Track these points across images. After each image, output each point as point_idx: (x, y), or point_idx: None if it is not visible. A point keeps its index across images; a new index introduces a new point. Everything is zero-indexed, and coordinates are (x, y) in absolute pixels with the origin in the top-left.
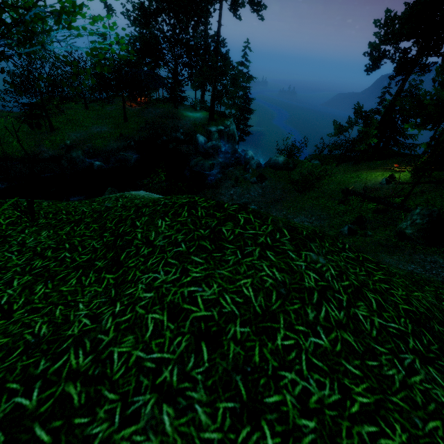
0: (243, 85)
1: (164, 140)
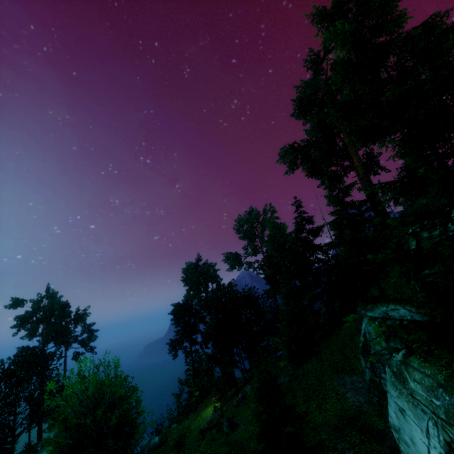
0: None
1: None
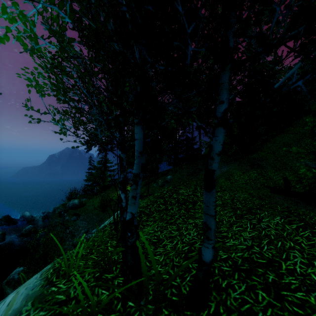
0: None
1: None
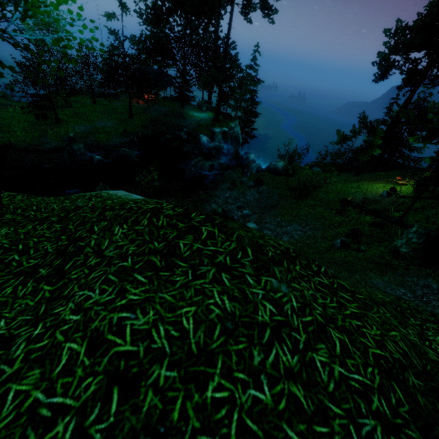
0: (250, 88)
1: (167, 138)
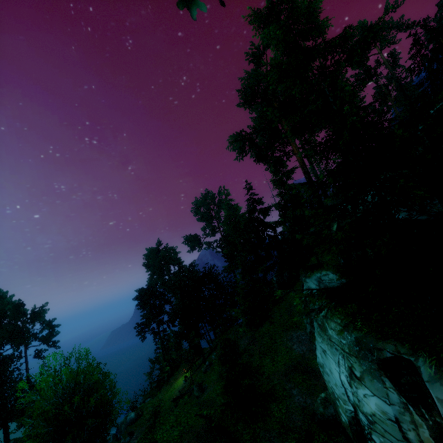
0: None
1: None
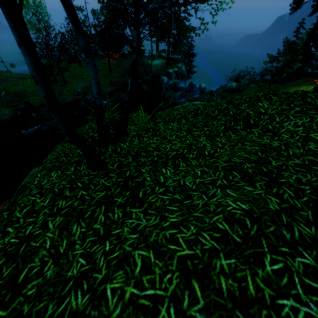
0: (186, 35)
1: (139, 82)
